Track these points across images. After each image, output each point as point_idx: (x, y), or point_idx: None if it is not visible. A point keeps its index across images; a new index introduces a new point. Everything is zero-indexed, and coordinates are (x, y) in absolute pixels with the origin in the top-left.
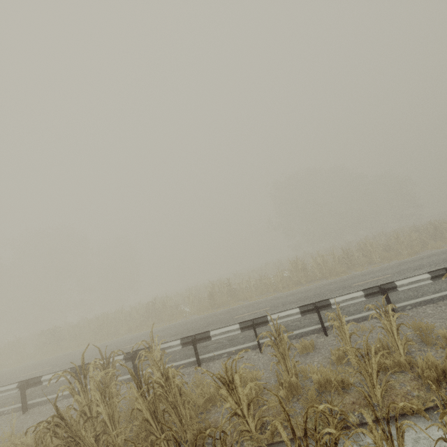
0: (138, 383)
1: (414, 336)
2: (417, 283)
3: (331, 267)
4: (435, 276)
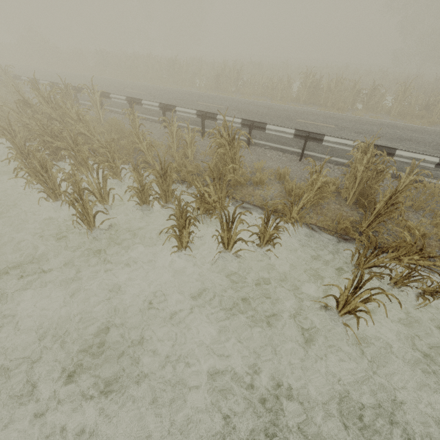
0: (50, 102)
1: None
2: (283, 133)
3: (338, 98)
4: (298, 135)
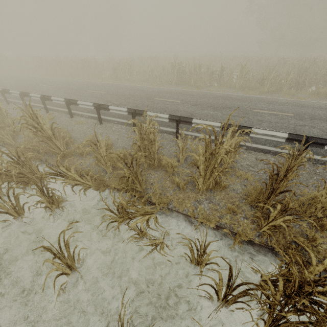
0: None
1: (76, 134)
2: (121, 111)
3: (197, 79)
4: (130, 112)
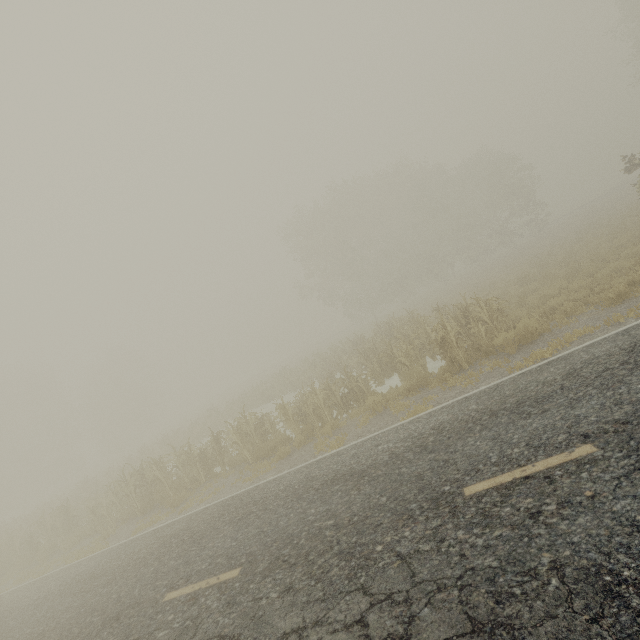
0: None
1: None
2: None
3: (174, 484)
4: None
